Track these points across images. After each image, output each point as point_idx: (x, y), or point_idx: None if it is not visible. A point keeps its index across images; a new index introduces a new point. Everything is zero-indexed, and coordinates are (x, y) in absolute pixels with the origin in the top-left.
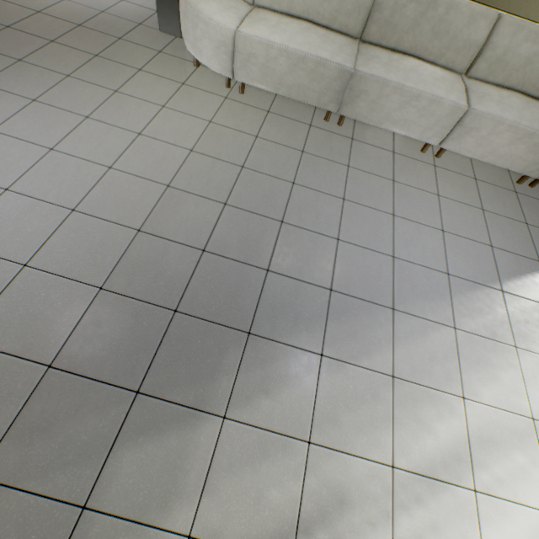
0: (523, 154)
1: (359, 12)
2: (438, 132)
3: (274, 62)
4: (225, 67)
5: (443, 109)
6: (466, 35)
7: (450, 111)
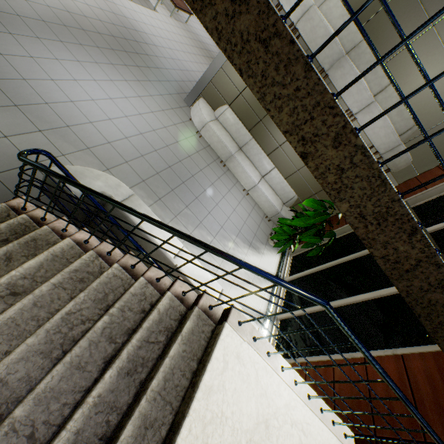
0: (382, 137)
1: (351, 43)
2: (359, 106)
3: (318, 29)
4: (297, 16)
5: (366, 95)
6: (380, 81)
7: (368, 98)
